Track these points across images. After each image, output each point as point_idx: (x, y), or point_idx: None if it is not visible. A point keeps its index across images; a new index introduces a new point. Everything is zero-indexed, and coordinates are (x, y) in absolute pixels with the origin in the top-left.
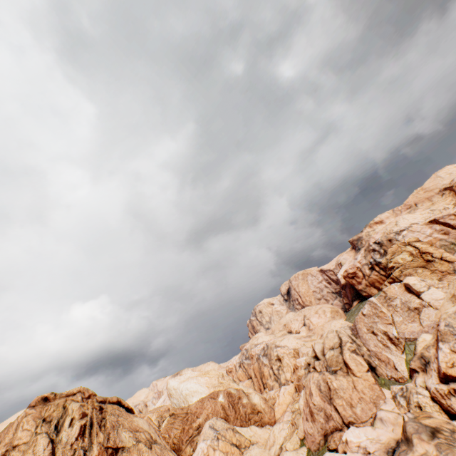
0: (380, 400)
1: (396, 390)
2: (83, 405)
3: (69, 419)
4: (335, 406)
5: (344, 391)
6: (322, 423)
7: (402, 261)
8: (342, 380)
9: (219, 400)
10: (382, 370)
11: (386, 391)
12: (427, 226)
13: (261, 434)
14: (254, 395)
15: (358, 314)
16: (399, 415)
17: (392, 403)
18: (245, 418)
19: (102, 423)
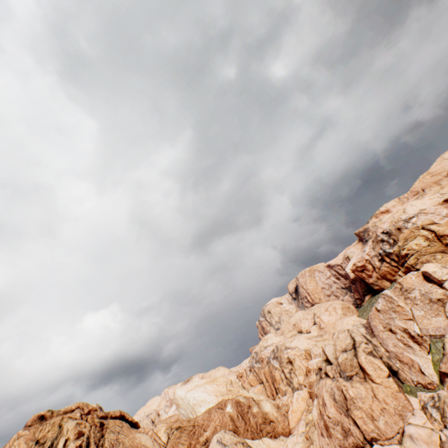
0: (407, 411)
1: (425, 398)
2: (80, 423)
3: (63, 440)
4: (353, 419)
5: (363, 401)
6: (340, 439)
7: (417, 247)
8: (359, 387)
9: (227, 411)
10: (405, 375)
11: (413, 400)
12: (442, 206)
13: (275, 447)
14: (264, 402)
15: (372, 310)
16: (433, 431)
17: (422, 416)
18: (256, 429)
19: (100, 443)
